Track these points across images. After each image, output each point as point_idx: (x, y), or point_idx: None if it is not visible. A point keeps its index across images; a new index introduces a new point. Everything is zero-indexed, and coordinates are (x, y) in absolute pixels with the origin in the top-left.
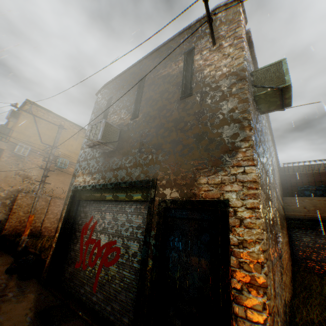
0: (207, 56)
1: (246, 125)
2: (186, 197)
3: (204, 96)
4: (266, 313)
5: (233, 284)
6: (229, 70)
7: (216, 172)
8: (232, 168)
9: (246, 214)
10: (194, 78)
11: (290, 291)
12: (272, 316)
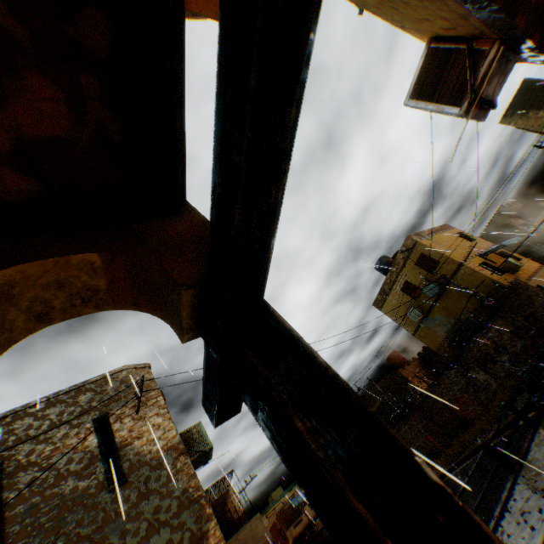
0: (132, 425)
1: (205, 501)
2: None
3: (146, 478)
4: None
5: None
6: (166, 442)
7: None
8: None
9: None
10: (122, 455)
11: None
12: None
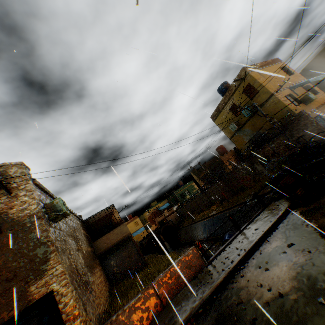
0: (7, 201)
1: (51, 244)
2: (25, 306)
3: (15, 231)
4: (82, 322)
5: None
6: (30, 212)
7: (41, 277)
8: (49, 270)
9: (63, 289)
10: (0, 219)
11: (107, 304)
12: (86, 321)
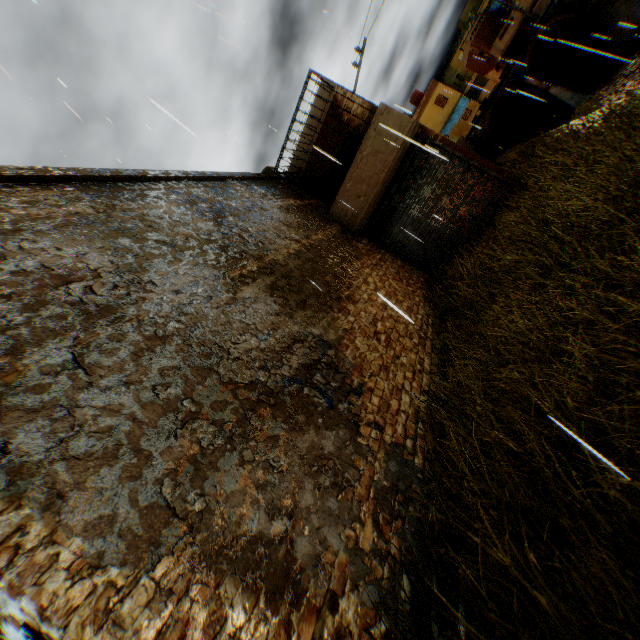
0: None
1: None
2: None
3: None
4: None
5: None
6: None
7: None
8: None
9: (55, 631)
10: None
11: (428, 355)
12: None
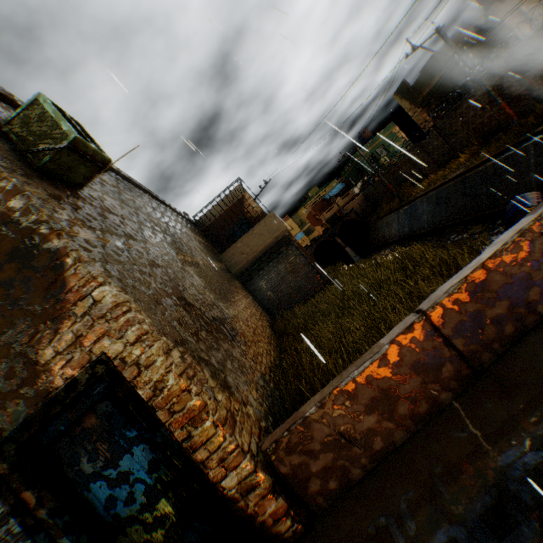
0: None
1: (48, 232)
2: (43, 400)
3: None
4: (221, 429)
5: (180, 439)
6: None
7: (59, 328)
8: (76, 307)
9: (136, 352)
10: None
11: (273, 350)
12: (231, 421)
